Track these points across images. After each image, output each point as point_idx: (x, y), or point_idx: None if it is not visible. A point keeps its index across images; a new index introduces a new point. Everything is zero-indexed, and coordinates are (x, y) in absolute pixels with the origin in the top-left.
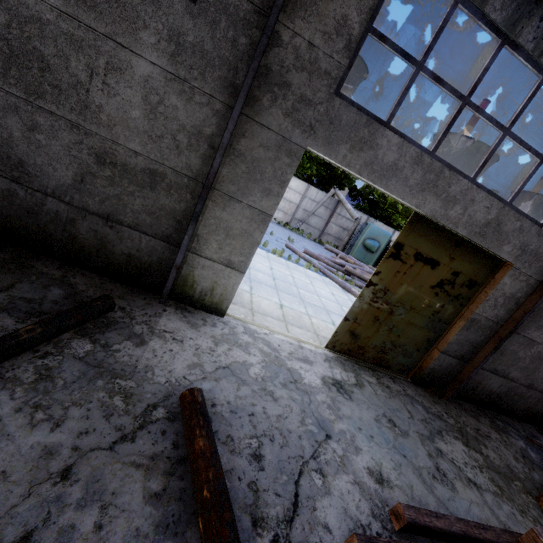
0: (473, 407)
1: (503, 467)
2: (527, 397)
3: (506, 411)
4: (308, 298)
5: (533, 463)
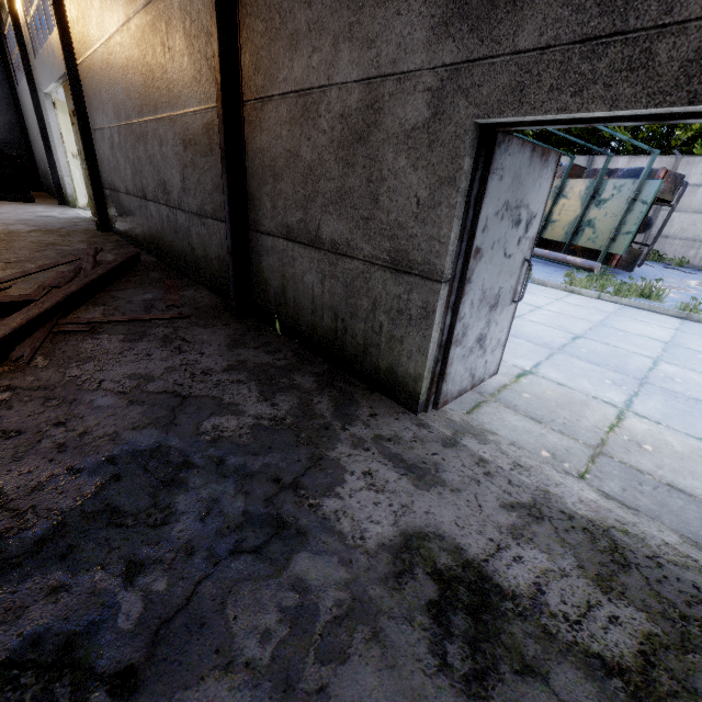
0: (118, 239)
1: (20, 235)
2: (134, 210)
3: (137, 242)
4: None
5: (46, 245)
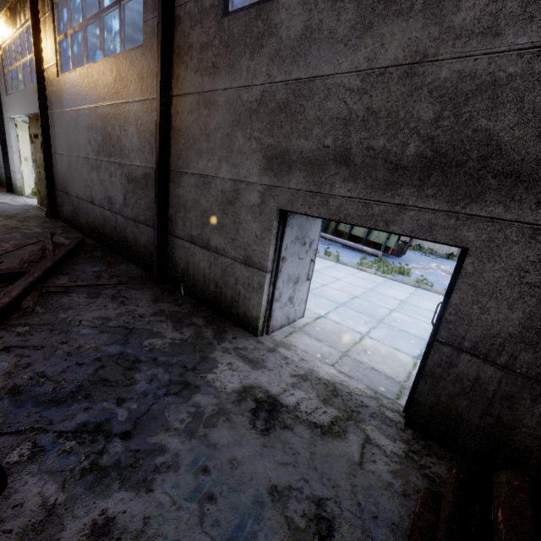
0: (64, 225)
1: None
2: (81, 208)
3: (80, 228)
4: None
5: (11, 228)
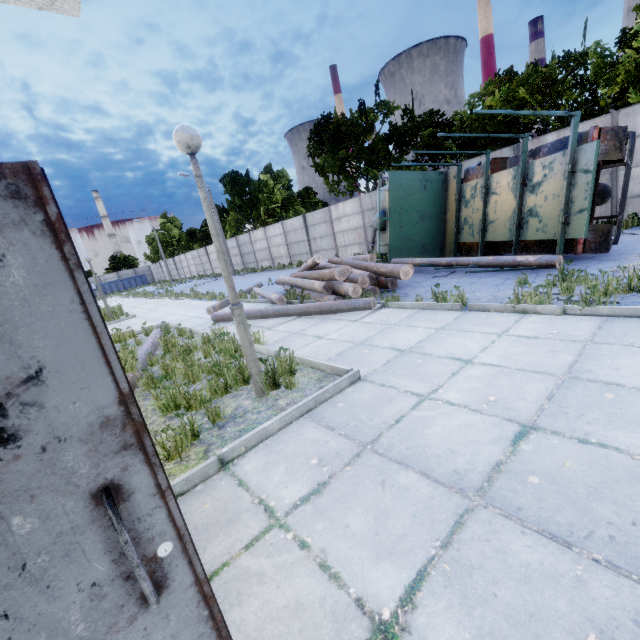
0: None
1: None
2: None
3: None
4: (136, 325)
5: None
